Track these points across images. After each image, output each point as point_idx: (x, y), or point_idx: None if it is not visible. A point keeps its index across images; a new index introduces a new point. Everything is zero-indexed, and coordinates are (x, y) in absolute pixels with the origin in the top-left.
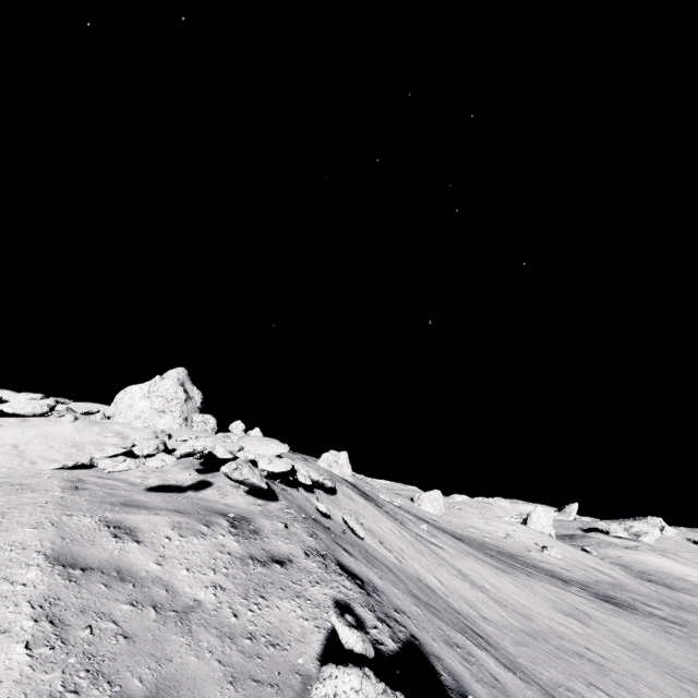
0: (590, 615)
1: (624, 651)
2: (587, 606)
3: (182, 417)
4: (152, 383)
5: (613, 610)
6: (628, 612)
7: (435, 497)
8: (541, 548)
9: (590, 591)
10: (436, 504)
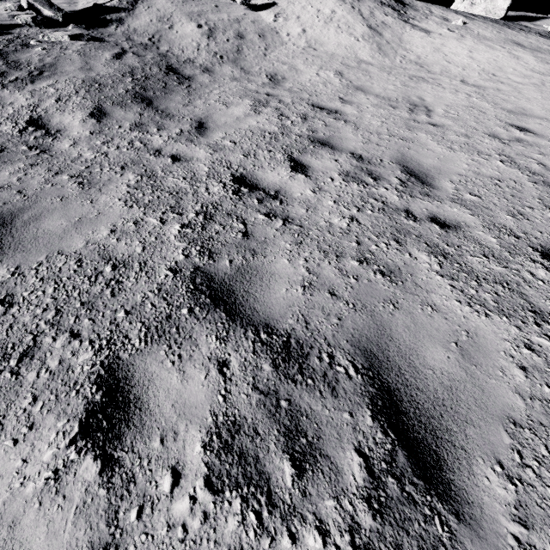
0: None
1: None
2: None
3: None
4: None
5: None
6: None
7: None
8: None
9: None
10: None
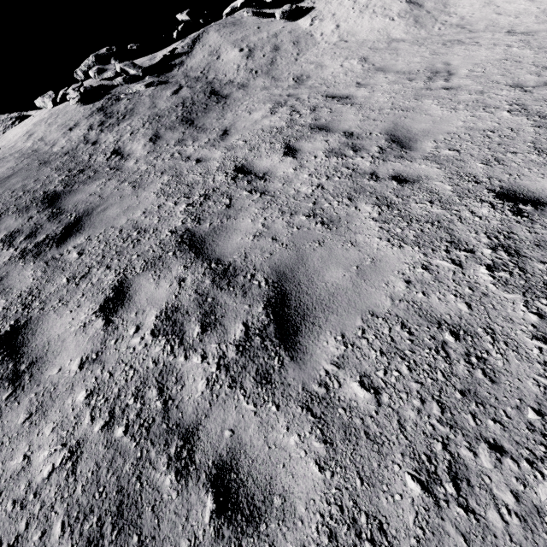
0: None
1: None
2: None
3: None
4: None
5: None
6: None
7: None
8: None
9: None
10: None
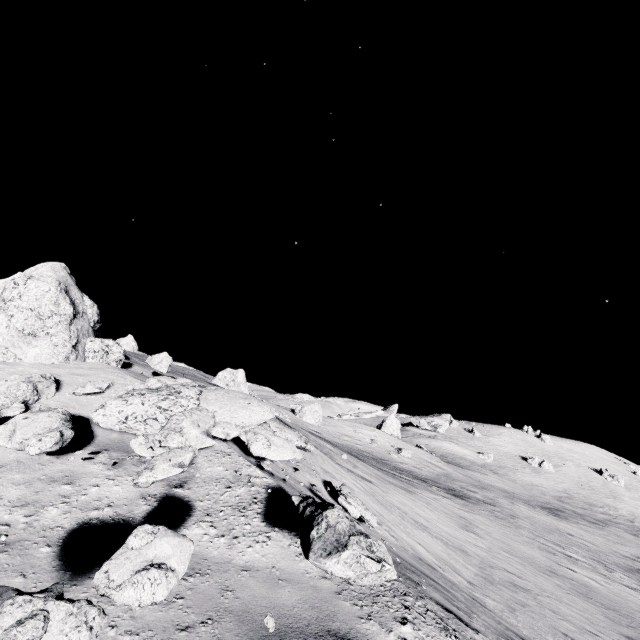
0: (468, 520)
1: (512, 558)
2: (457, 509)
3: (69, 344)
4: (7, 284)
5: (465, 505)
6: (471, 503)
7: (316, 410)
8: (397, 450)
9: (441, 487)
10: (317, 416)
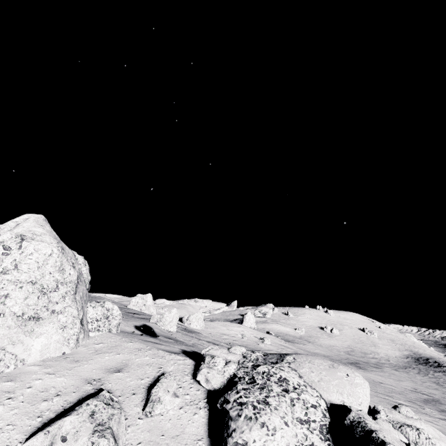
0: None
1: None
2: None
3: (78, 320)
4: None
5: None
6: None
7: (199, 317)
8: (260, 339)
9: None
10: (201, 322)
